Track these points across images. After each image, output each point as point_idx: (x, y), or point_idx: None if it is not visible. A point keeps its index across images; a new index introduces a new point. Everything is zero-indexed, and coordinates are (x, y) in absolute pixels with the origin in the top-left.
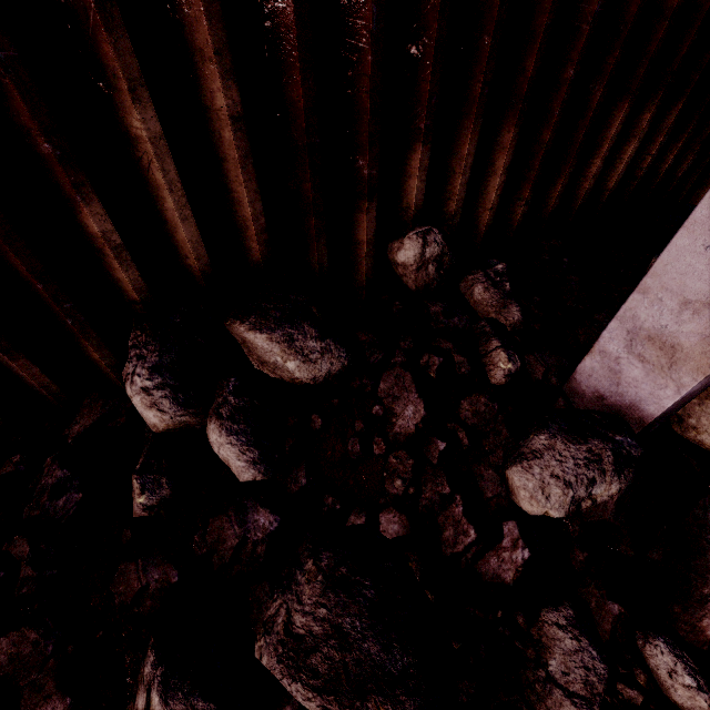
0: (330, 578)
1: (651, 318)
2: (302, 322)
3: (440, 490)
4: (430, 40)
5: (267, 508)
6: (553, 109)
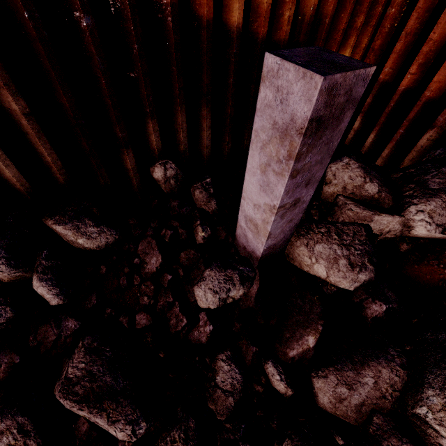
0: (88, 349)
1: (248, 211)
2: (84, 218)
3: (168, 300)
4: (139, 70)
5: (74, 318)
6: (228, 97)
